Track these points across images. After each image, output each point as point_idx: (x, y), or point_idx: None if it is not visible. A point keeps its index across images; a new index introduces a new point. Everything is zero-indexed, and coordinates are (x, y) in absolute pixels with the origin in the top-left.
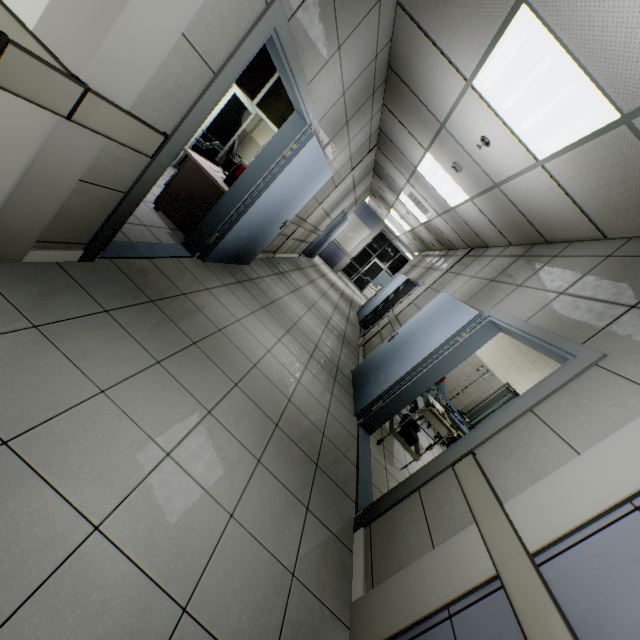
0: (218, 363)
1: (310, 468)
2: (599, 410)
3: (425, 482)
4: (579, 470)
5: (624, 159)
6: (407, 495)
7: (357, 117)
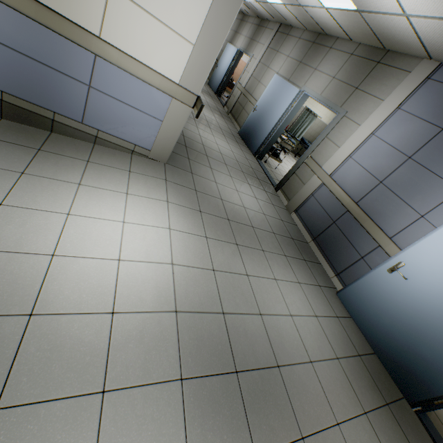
0: (216, 159)
1: (258, 181)
2: (344, 133)
3: (296, 170)
4: (339, 152)
5: (358, 21)
6: (291, 176)
7: None
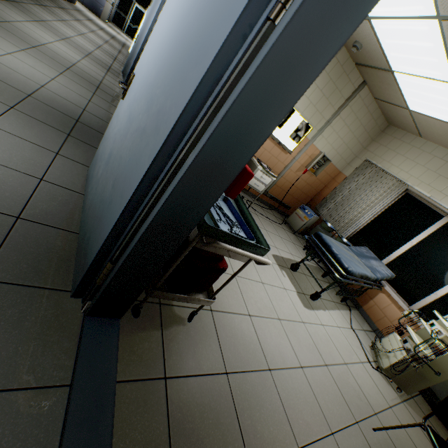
0: (16, 36)
1: (94, 87)
2: None
3: None
4: None
5: None
6: None
7: None
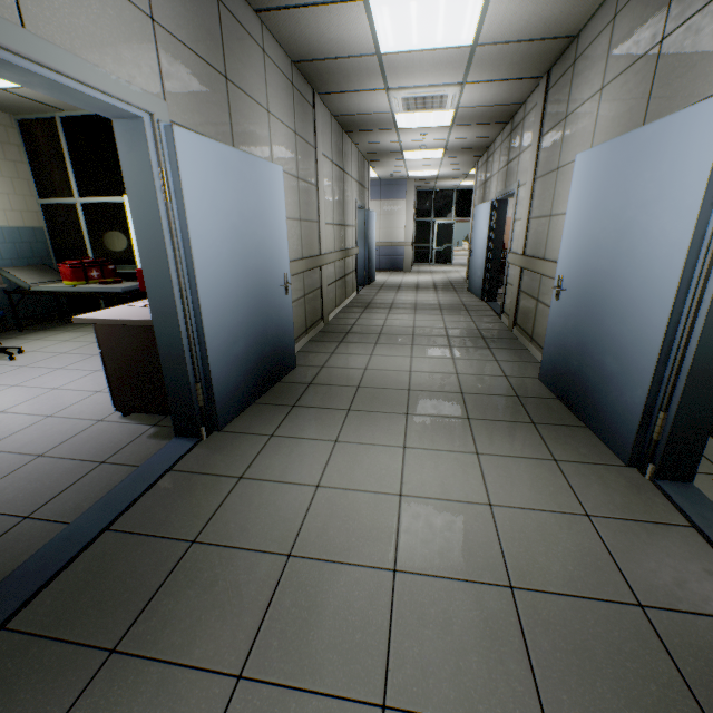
0: (314, 678)
1: None
2: None
3: None
4: None
5: None
6: None
7: (235, 60)
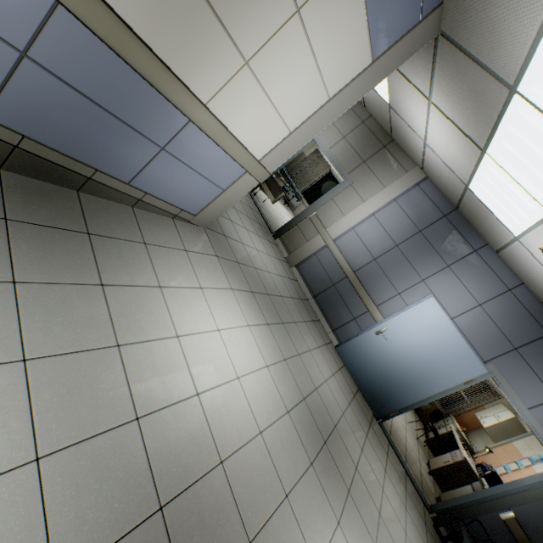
0: None
1: (261, 227)
2: (350, 203)
3: (299, 222)
4: (344, 221)
5: (383, 108)
6: (293, 227)
7: None
